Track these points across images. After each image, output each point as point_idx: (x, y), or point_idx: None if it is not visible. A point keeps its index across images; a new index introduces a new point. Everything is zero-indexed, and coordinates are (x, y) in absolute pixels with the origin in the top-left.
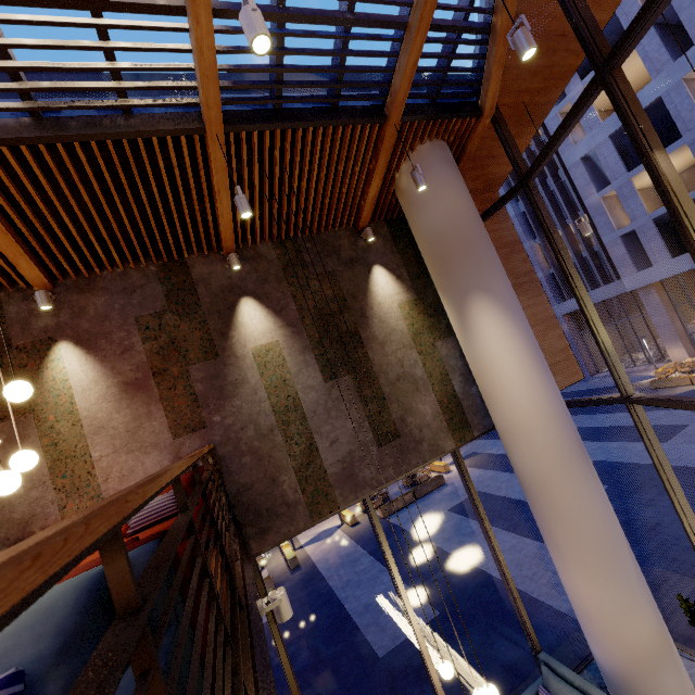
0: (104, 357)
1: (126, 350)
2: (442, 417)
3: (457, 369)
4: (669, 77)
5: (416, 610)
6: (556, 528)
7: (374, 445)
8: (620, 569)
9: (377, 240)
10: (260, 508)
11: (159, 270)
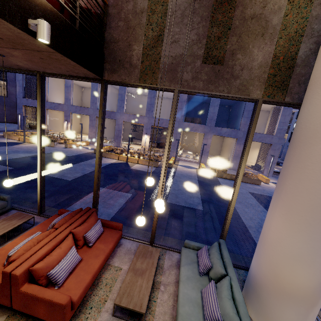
0: None
1: None
2: (267, 69)
3: (316, 36)
4: None
5: (194, 203)
6: (291, 176)
7: (200, 60)
8: None
9: None
10: (116, 57)
11: None
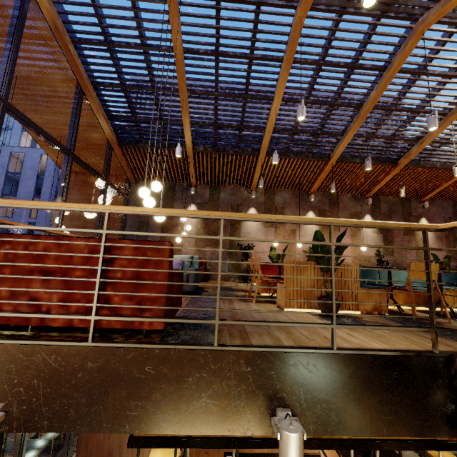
0: None
1: None
2: None
3: None
4: None
5: None
6: None
7: None
8: None
9: None
10: None
11: (452, 203)
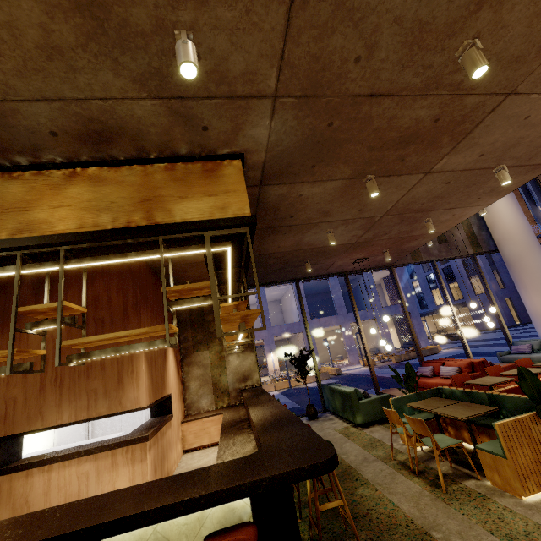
0: None
1: None
2: (467, 240)
3: (475, 224)
4: None
5: None
6: (524, 277)
7: (437, 243)
8: None
9: None
10: None
11: None
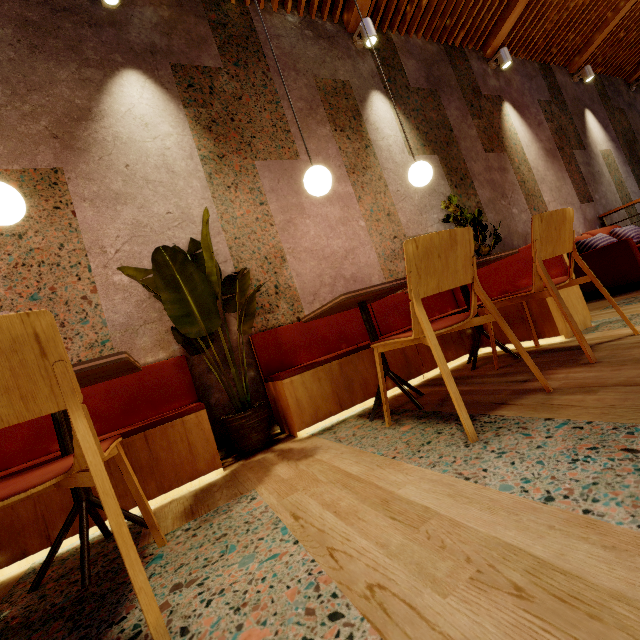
0: (530, 124)
1: (539, 124)
2: None
3: None
4: None
5: None
6: None
7: None
8: None
9: (637, 95)
10: None
11: (539, 68)
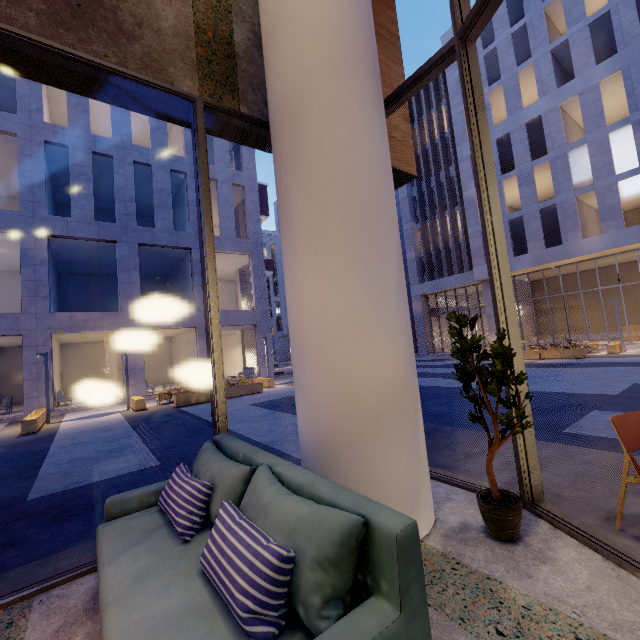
0: None
1: None
2: (192, 45)
3: (250, 22)
4: (551, 100)
5: (132, 462)
6: (296, 183)
7: None
8: (375, 256)
9: None
10: None
11: None
